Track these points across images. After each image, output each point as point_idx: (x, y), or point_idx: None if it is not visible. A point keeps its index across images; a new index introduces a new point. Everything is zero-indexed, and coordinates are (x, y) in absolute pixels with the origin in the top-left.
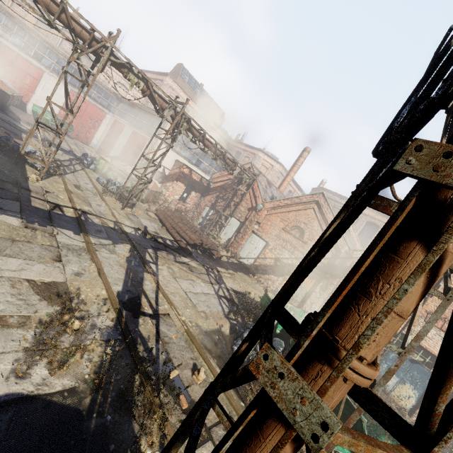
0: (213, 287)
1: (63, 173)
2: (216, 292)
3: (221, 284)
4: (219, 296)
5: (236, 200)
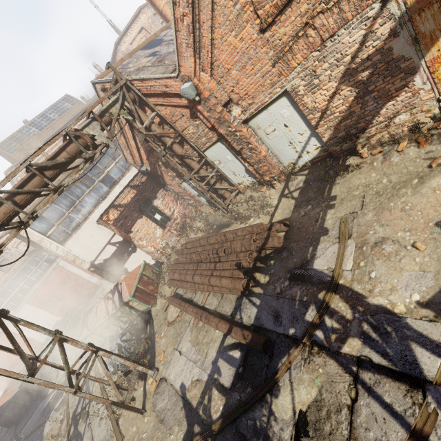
0: None
1: None
2: None
3: (411, 353)
4: None
5: (170, 142)
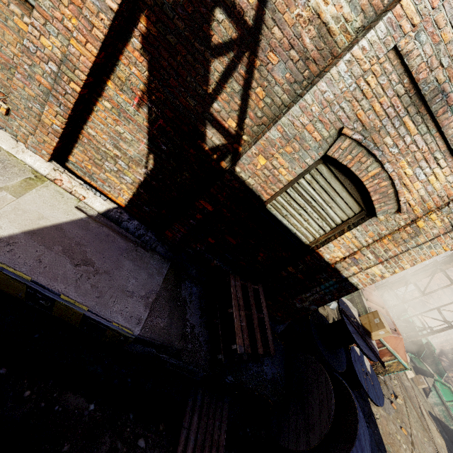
0: None
1: None
2: None
3: None
4: None
5: None
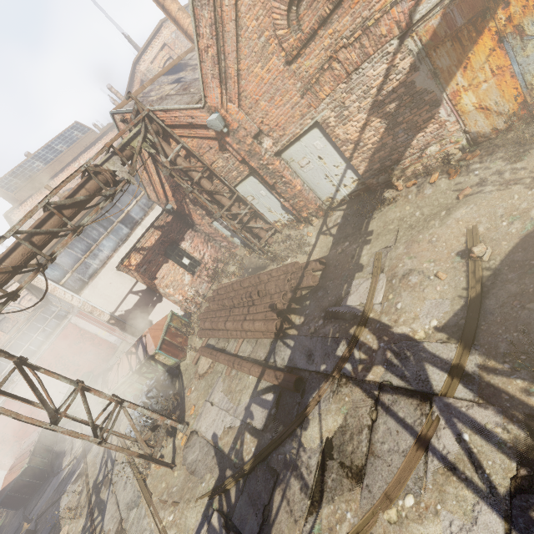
0: (453, 474)
1: (100, 524)
2: (489, 499)
3: (424, 373)
4: (531, 531)
5: (198, 176)
